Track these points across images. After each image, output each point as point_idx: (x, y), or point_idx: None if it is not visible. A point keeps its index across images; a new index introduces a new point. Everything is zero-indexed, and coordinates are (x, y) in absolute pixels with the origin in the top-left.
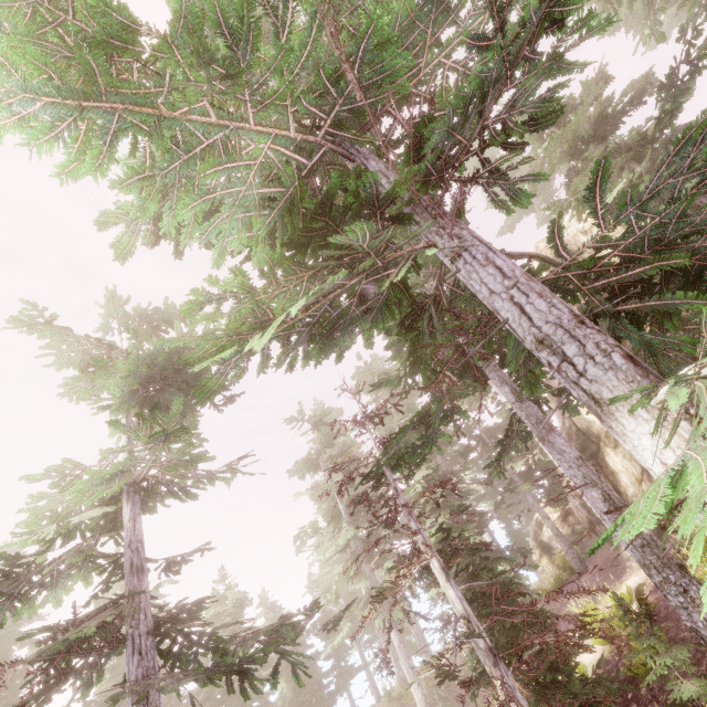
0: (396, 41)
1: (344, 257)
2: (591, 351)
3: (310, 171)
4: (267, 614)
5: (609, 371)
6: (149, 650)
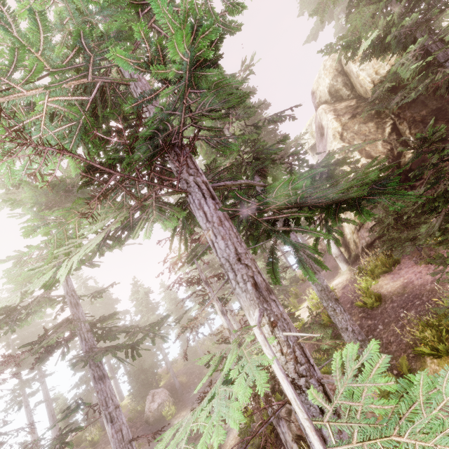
0: (124, 1)
1: (124, 182)
2: (238, 280)
3: (93, 103)
4: (165, 291)
5: (243, 293)
6: (90, 338)
